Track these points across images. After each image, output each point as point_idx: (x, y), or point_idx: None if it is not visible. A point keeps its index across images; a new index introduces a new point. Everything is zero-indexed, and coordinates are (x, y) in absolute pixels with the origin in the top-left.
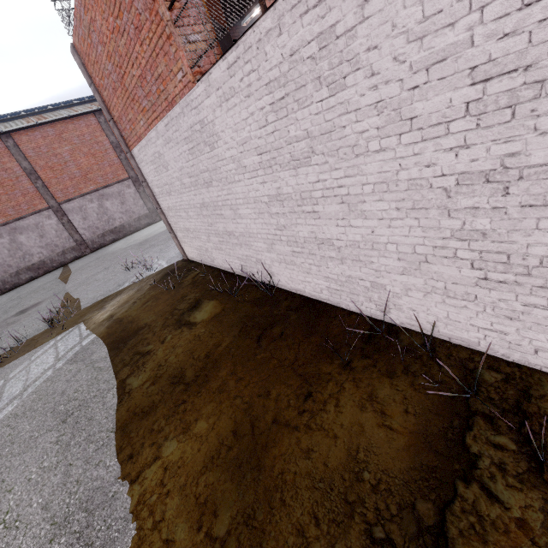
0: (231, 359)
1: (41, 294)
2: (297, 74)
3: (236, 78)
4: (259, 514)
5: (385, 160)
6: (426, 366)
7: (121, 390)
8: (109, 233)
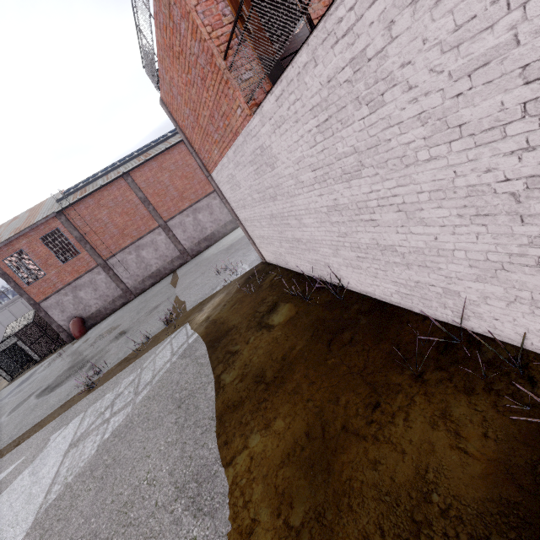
0: (304, 362)
1: (159, 298)
2: (336, 98)
3: (284, 108)
4: (328, 513)
5: (438, 168)
6: (514, 385)
7: (217, 384)
8: (203, 241)
